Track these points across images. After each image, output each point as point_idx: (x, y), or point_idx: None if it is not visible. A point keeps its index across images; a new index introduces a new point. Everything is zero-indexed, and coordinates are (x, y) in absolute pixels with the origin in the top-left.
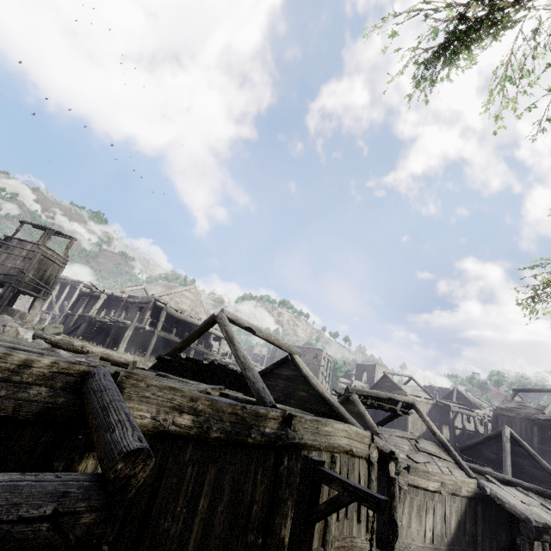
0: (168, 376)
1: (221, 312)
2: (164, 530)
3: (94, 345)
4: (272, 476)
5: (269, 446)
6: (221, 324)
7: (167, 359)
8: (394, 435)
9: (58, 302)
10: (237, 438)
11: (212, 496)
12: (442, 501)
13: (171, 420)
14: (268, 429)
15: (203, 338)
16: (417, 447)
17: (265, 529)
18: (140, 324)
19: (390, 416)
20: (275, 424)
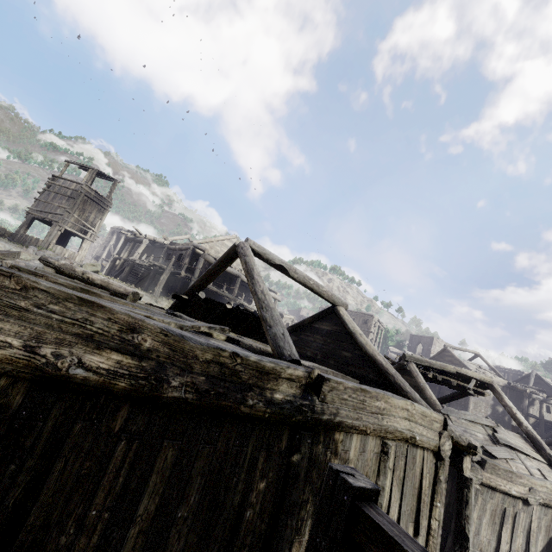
0: (181, 317)
1: (244, 242)
2: (59, 549)
3: (130, 286)
4: (282, 467)
5: (279, 421)
6: (241, 254)
7: (184, 298)
8: (464, 418)
9: (115, 251)
10: (218, 404)
11: (166, 493)
12: (528, 511)
13: (76, 358)
14: (279, 394)
15: (244, 292)
16: (497, 437)
17: (264, 547)
18: (179, 270)
19: (455, 394)
20: (292, 387)
